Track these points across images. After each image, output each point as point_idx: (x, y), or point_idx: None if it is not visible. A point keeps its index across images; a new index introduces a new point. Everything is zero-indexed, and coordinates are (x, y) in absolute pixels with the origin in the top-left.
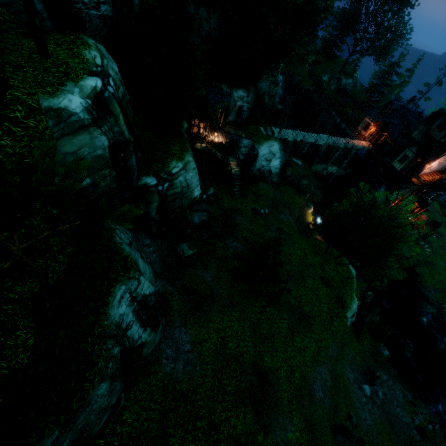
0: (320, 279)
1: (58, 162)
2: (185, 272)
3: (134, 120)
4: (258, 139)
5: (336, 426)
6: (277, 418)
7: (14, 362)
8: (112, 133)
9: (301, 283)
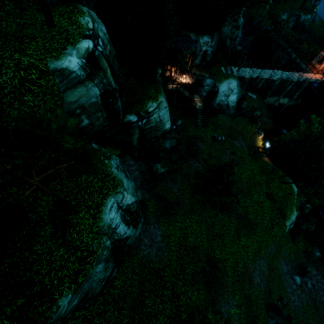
0: (265, 194)
1: (65, 109)
2: (159, 185)
3: (119, 72)
4: (219, 78)
5: (269, 304)
6: (222, 295)
7: (45, 246)
8: (102, 84)
9: (248, 196)
